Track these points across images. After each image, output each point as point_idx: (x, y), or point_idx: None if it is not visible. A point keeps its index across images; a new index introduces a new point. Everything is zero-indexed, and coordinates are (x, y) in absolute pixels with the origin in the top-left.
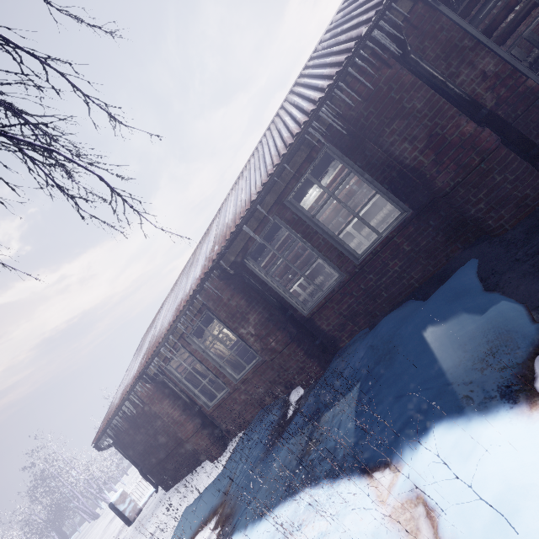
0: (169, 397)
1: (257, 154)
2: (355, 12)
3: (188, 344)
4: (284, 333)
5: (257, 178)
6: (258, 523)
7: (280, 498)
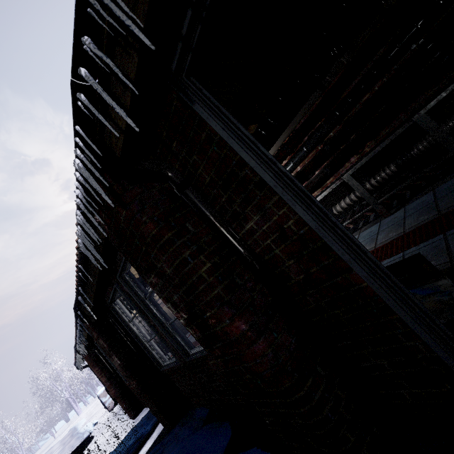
0: (99, 366)
1: None
2: None
3: None
4: (138, 383)
5: None
6: None
7: None
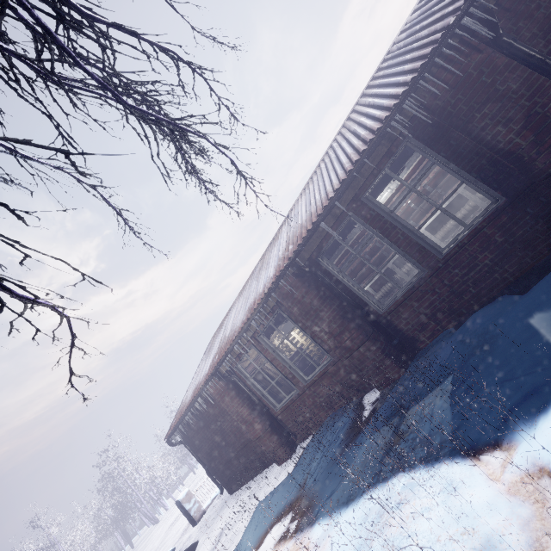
0: (239, 396)
1: (327, 158)
2: (437, 6)
3: (258, 343)
4: (359, 330)
5: (332, 177)
6: (344, 509)
7: (369, 485)
